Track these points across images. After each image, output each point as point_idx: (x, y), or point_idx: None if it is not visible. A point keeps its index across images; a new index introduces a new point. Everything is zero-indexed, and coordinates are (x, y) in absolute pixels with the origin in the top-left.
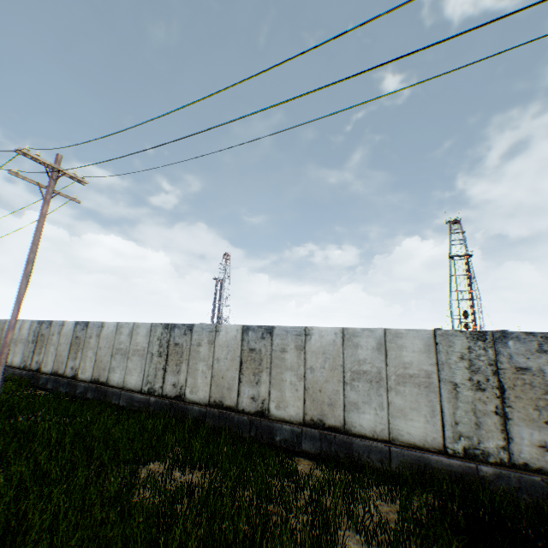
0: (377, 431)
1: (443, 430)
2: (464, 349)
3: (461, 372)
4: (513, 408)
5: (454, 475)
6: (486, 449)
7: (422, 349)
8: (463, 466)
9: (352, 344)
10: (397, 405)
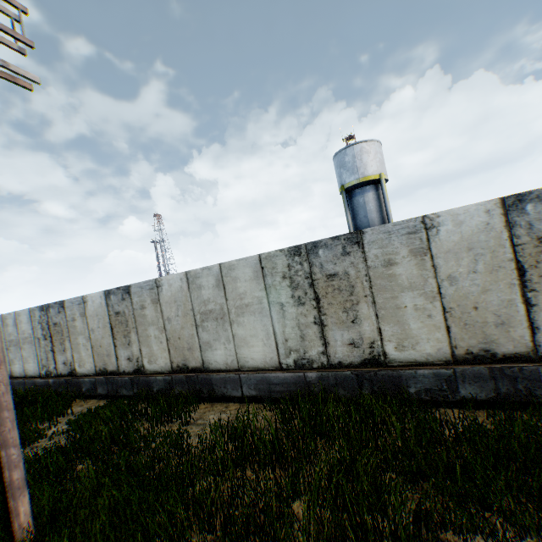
0: (22, 373)
1: (40, 365)
2: (40, 317)
3: (41, 331)
4: (56, 346)
5: (44, 387)
6: (52, 370)
7: (28, 321)
8: (46, 381)
9: (7, 324)
10: (26, 356)
